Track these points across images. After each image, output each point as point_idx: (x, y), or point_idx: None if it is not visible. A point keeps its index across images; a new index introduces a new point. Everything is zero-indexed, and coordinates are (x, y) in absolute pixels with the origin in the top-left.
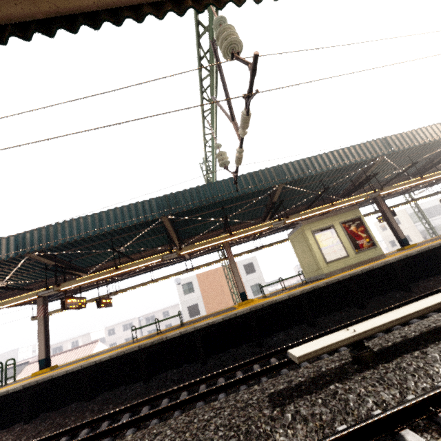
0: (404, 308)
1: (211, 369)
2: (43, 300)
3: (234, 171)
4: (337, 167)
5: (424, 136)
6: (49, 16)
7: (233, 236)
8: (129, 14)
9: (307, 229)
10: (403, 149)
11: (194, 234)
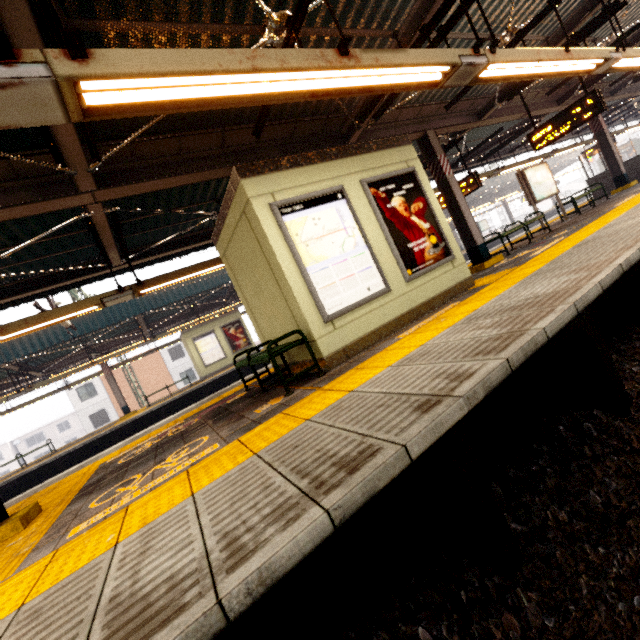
0: None
1: None
2: None
3: (67, 327)
4: (190, 295)
5: None
6: None
7: (95, 364)
8: None
9: (188, 337)
10: None
11: (55, 357)
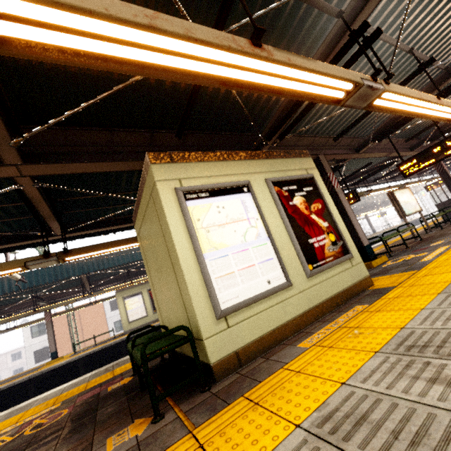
0: None
1: None
2: None
3: (18, 280)
4: (126, 262)
5: None
6: None
7: (36, 312)
8: None
9: (120, 296)
10: None
11: (10, 302)
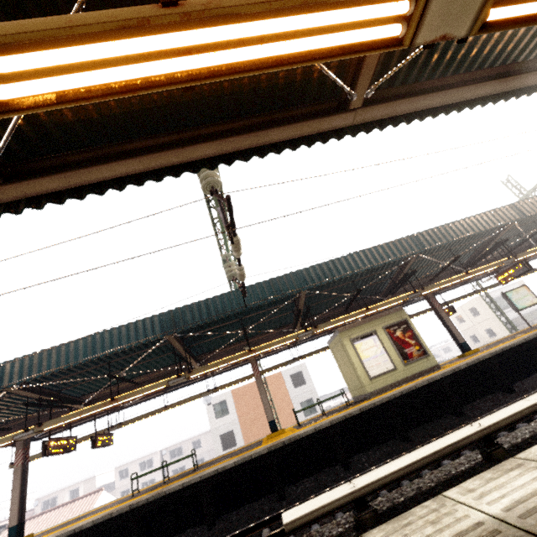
0: (416, 451)
1: (219, 535)
2: (23, 442)
3: (240, 286)
4: (364, 269)
5: (457, 231)
6: (17, 199)
7: (252, 353)
8: (91, 191)
9: (345, 337)
10: (435, 246)
11: (213, 348)
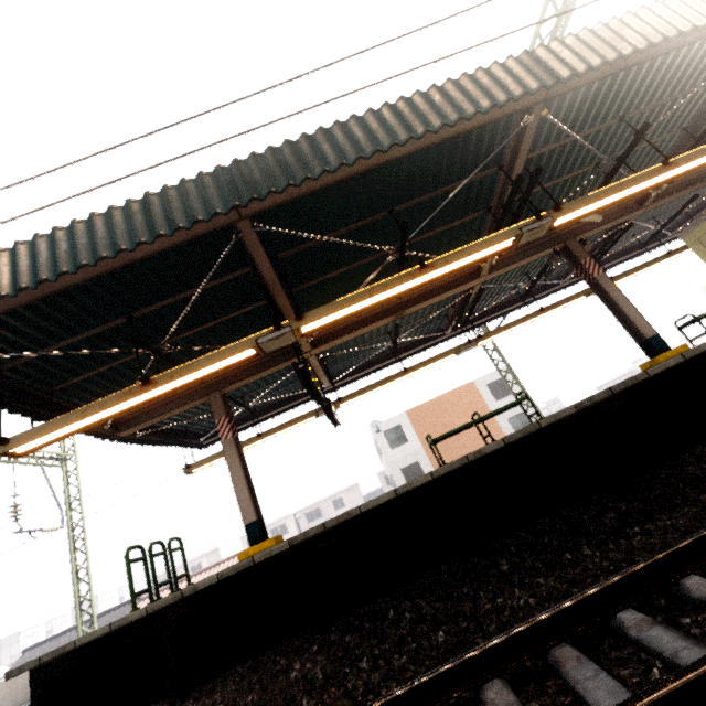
0: None
1: None
2: (224, 406)
3: None
4: None
5: None
6: None
7: (672, 167)
8: None
9: None
10: None
11: None
